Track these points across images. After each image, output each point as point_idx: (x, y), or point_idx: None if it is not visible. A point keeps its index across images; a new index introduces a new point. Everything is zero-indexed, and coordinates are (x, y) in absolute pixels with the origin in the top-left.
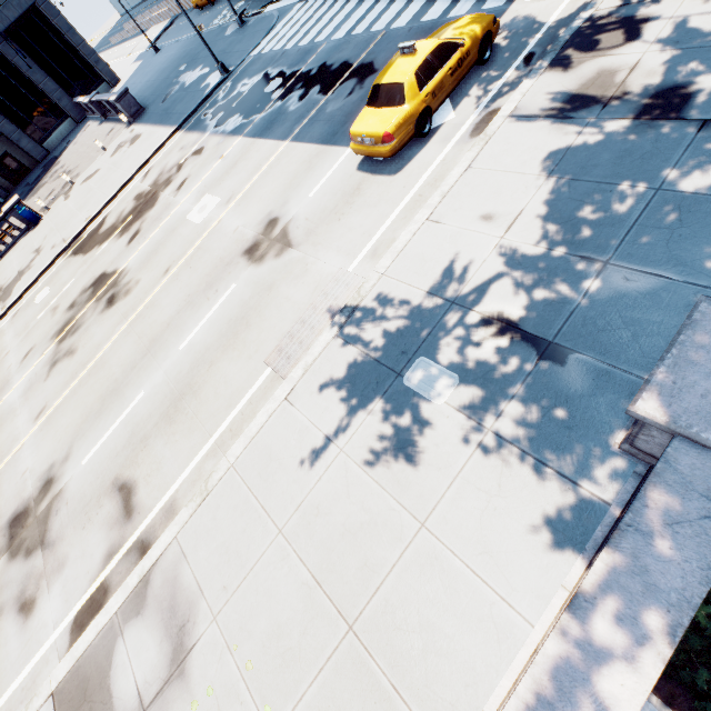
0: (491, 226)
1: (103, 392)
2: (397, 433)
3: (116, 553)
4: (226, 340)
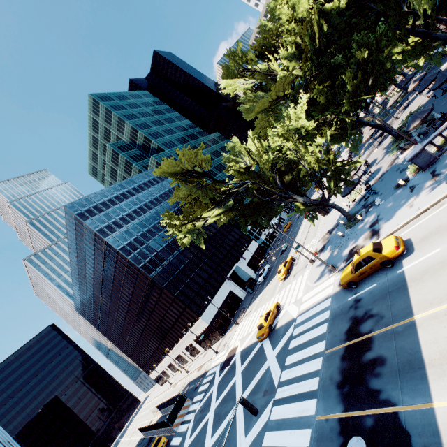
0: (413, 203)
1: None
2: None
3: None
4: None
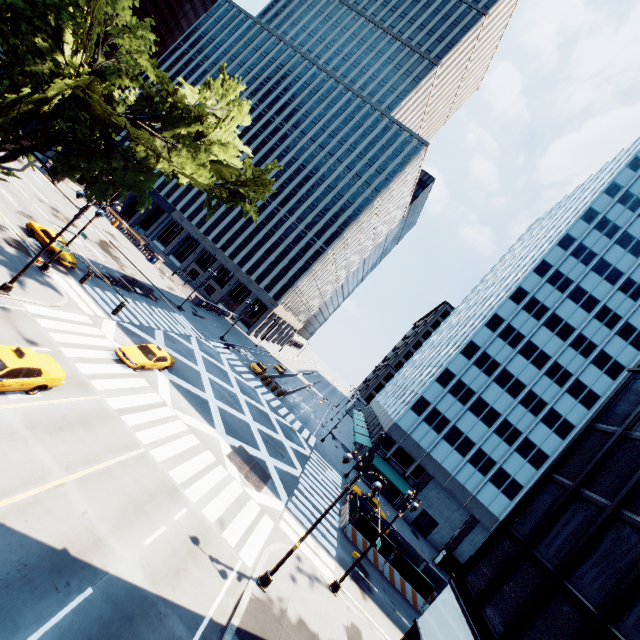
0: None
1: (7, 185)
2: None
3: None
4: None
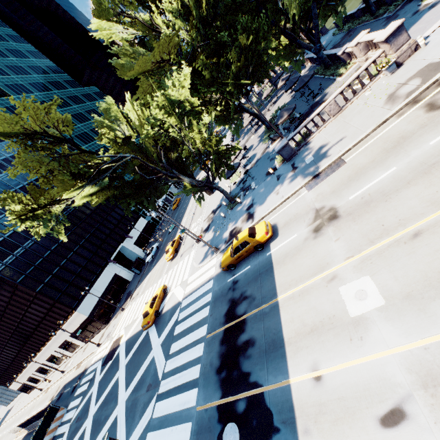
0: (279, 191)
1: None
2: (320, 149)
3: (435, 93)
4: (362, 171)
